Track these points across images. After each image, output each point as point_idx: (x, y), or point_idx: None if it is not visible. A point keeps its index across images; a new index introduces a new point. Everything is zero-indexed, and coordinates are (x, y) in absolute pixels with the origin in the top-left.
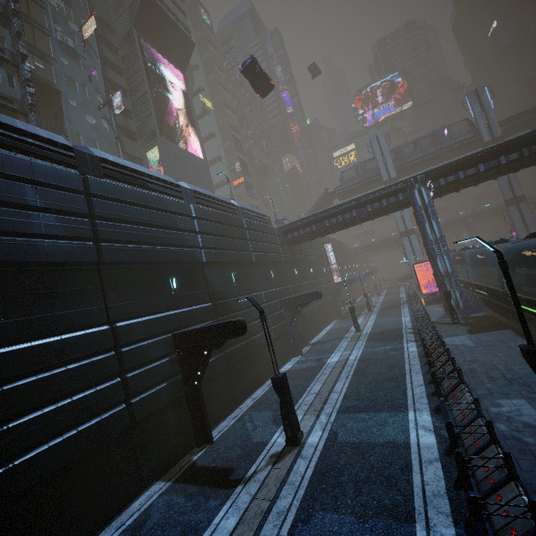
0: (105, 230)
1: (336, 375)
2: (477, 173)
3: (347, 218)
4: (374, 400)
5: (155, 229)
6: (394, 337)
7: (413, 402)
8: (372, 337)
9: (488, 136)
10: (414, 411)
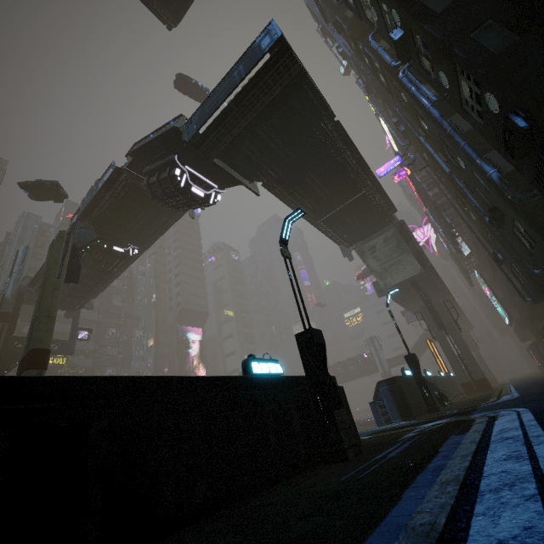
0: None
1: None
2: None
3: None
4: None
5: None
6: None
7: None
8: None
9: (381, 370)
10: None
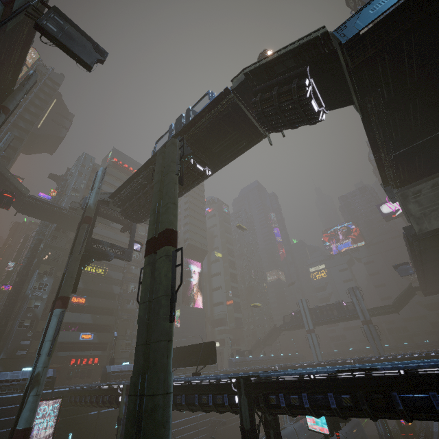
0: None
1: None
2: None
3: None
4: None
5: None
6: None
7: None
8: None
9: (362, 318)
10: None
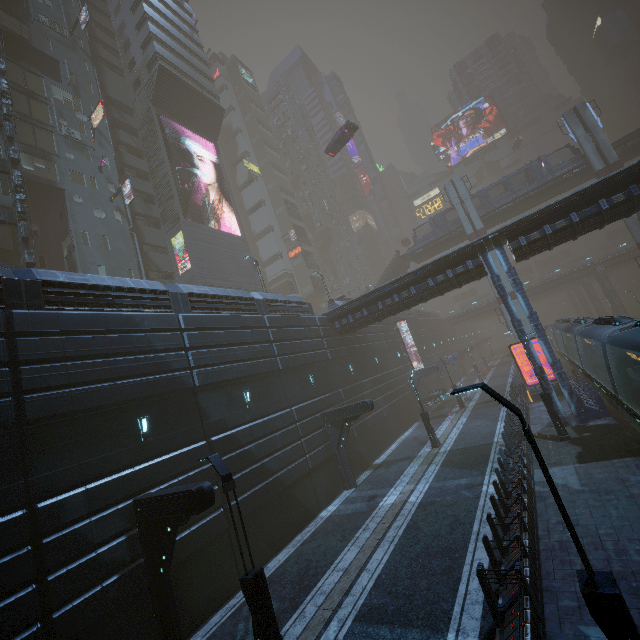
0: (34, 377)
1: (380, 534)
2: (571, 225)
3: (406, 296)
4: (410, 598)
5: (117, 358)
6: (477, 460)
7: (461, 611)
8: (450, 458)
9: (600, 164)
10: (455, 634)
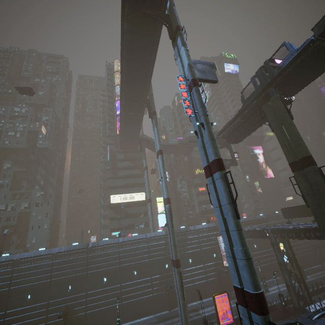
0: None
1: None
2: None
3: None
4: None
5: None
6: None
7: None
8: None
9: None
10: None
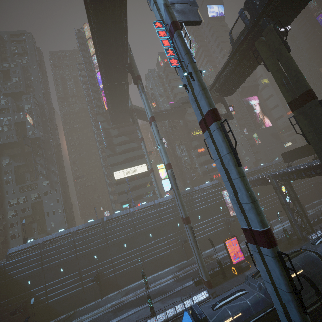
0: None
1: None
2: None
3: None
4: None
5: None
6: None
7: None
8: None
9: None
10: None
